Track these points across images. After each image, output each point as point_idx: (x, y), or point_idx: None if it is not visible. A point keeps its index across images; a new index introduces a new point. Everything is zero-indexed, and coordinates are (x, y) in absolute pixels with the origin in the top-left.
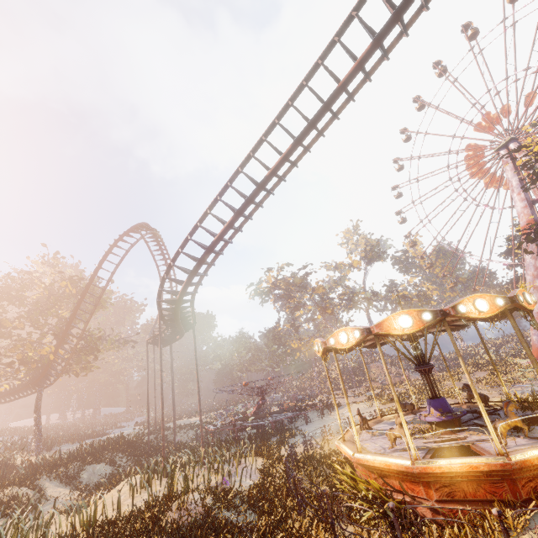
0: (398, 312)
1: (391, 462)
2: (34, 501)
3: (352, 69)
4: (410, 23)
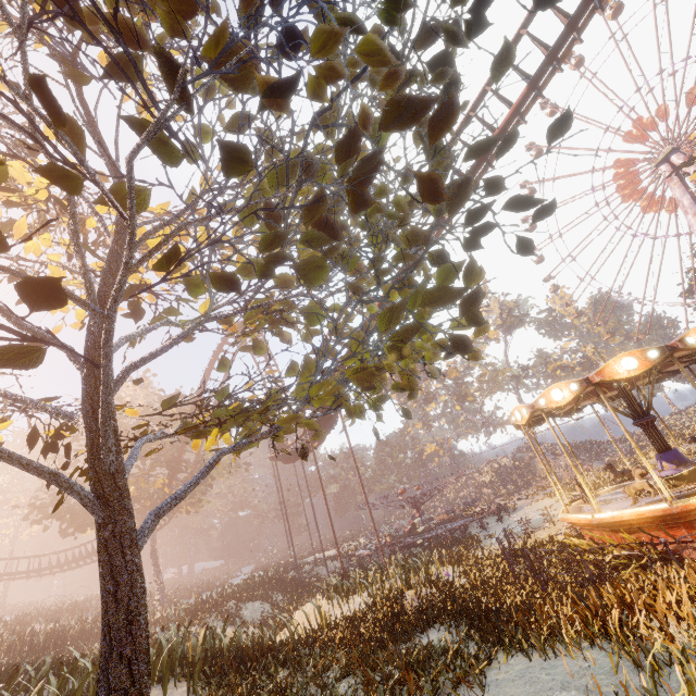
0: (618, 355)
1: (643, 511)
2: None
3: (509, 115)
4: (562, 58)
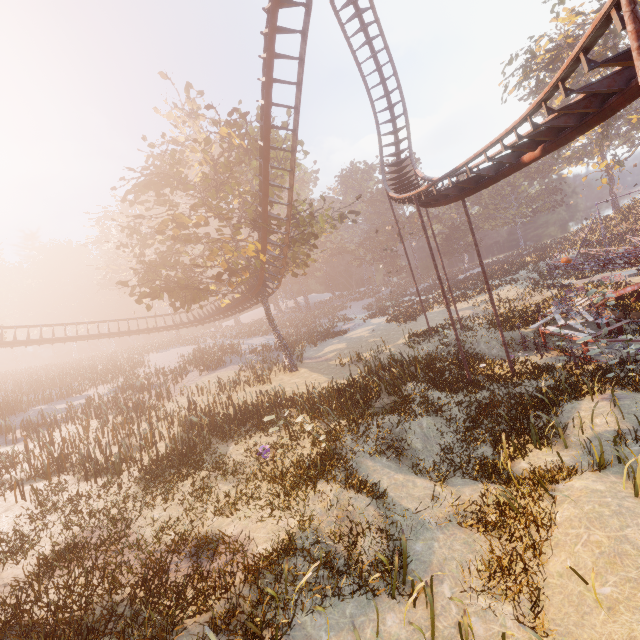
0: None
1: None
2: (386, 526)
3: None
4: None
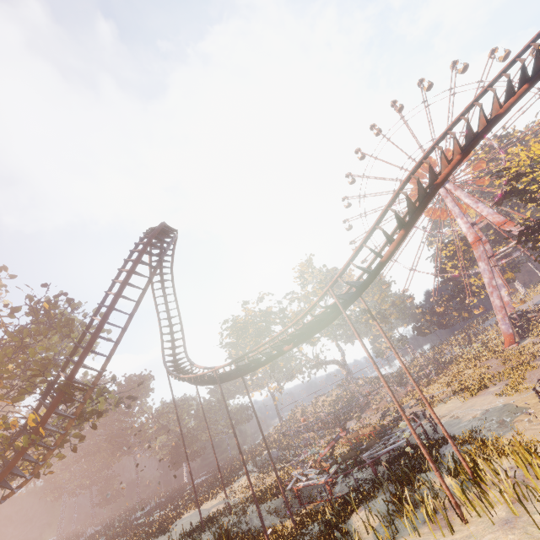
0: None
1: None
2: None
3: None
4: None
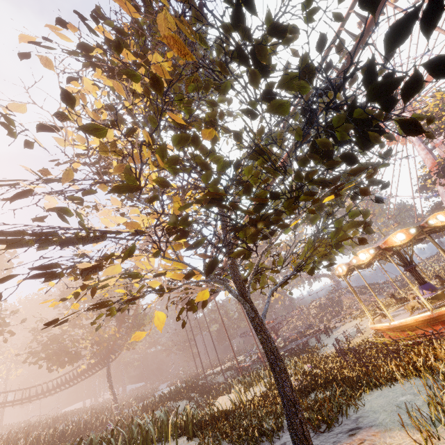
0: (394, 233)
1: (417, 317)
2: None
3: None
4: None
